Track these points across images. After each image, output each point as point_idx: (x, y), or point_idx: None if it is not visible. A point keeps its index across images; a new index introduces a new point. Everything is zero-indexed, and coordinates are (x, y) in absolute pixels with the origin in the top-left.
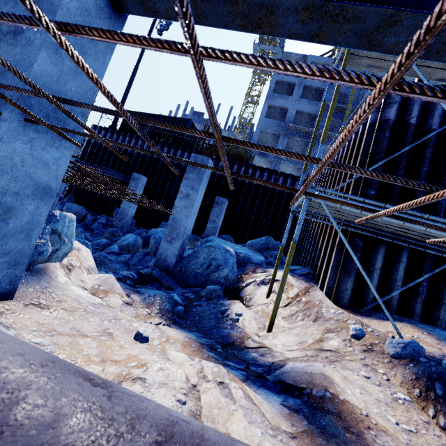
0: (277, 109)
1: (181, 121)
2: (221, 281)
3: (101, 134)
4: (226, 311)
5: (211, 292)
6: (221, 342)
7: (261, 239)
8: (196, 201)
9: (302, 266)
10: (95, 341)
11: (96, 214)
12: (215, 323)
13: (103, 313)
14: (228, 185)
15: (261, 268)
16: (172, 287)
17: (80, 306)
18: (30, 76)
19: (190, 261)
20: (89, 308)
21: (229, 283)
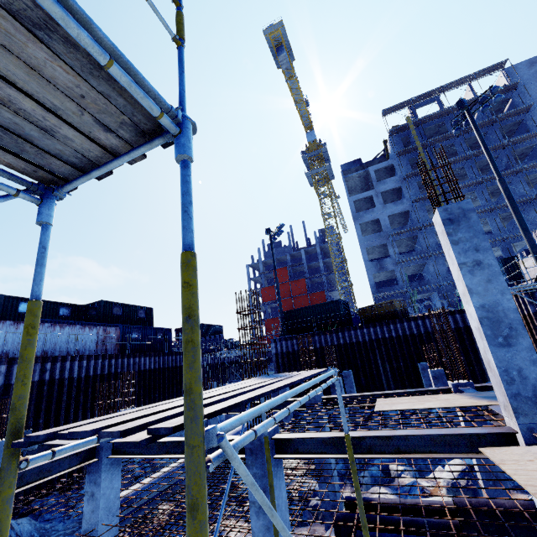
0: (368, 222)
1: (333, 303)
2: None
3: (283, 345)
4: None
5: None
6: None
7: None
8: None
9: None
10: None
11: None
12: None
13: None
14: (408, 341)
15: None
16: None
17: None
18: None
19: None
20: None
21: None
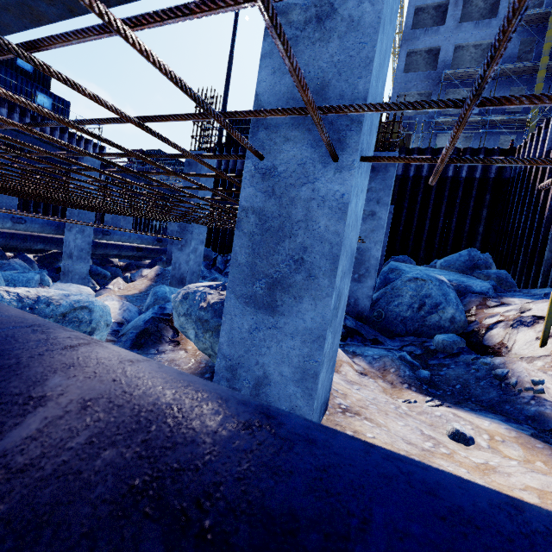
0: (421, 54)
1: None
2: (446, 326)
3: None
4: (505, 375)
5: (451, 345)
6: (541, 428)
7: (460, 254)
8: (385, 220)
9: (543, 286)
10: (447, 459)
11: (223, 254)
12: (498, 394)
13: (377, 400)
14: None
15: (492, 299)
16: (379, 340)
17: (360, 397)
18: (369, 83)
19: (390, 302)
20: (362, 395)
21: (457, 328)
